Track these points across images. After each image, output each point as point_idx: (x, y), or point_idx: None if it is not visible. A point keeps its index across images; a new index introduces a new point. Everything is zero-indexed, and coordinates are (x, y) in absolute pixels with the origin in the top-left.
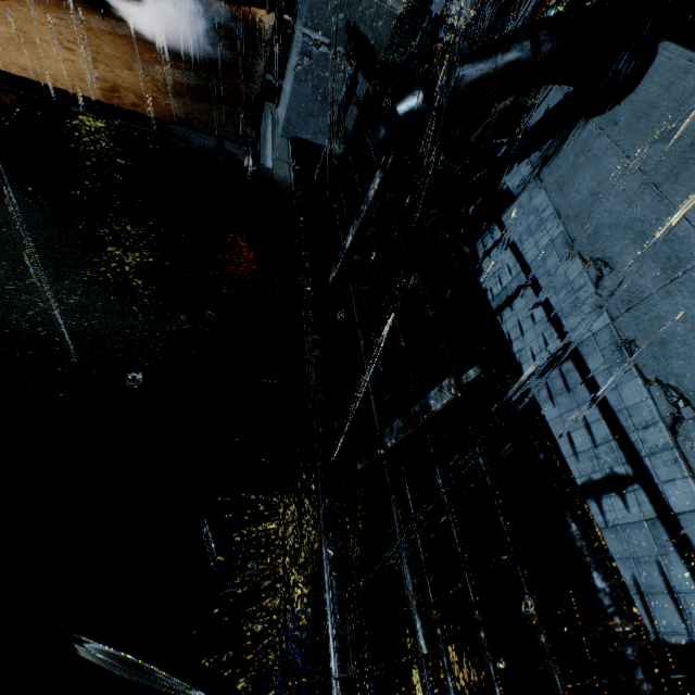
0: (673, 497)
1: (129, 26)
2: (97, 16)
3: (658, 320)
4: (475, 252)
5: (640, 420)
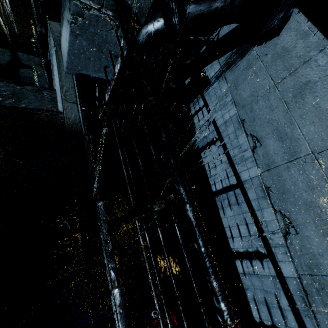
0: (284, 269)
1: None
2: None
3: (282, 181)
4: (189, 110)
5: (271, 229)
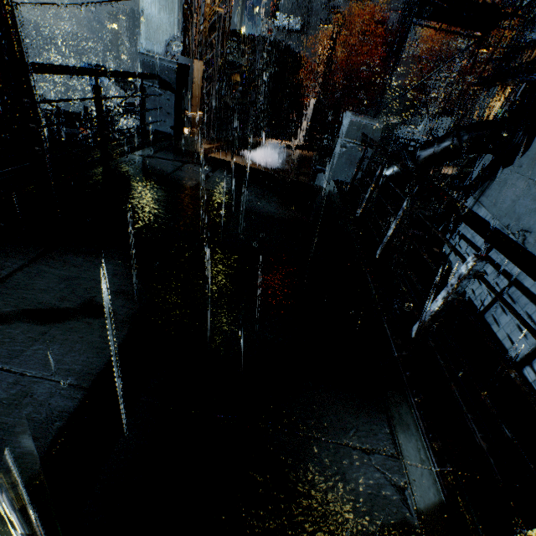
0: None
1: (249, 160)
2: (237, 157)
3: None
4: (443, 252)
5: None
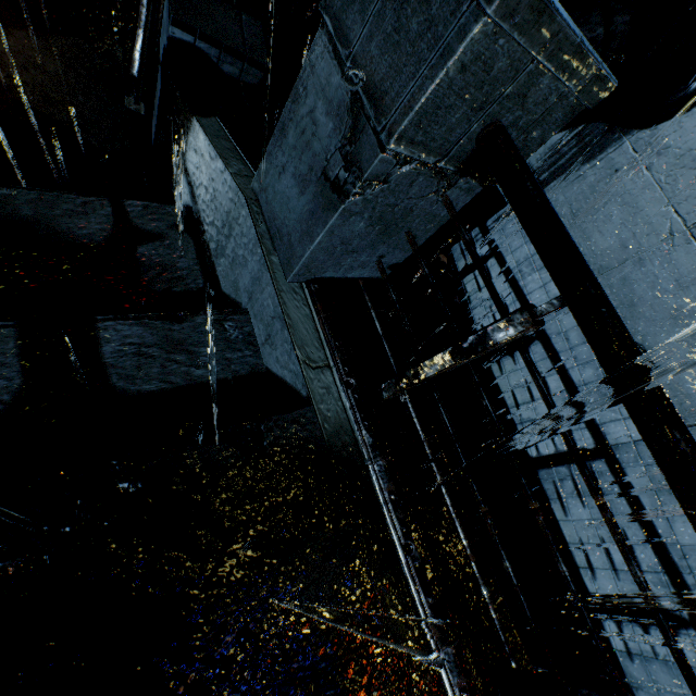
0: None
1: None
2: None
3: None
4: (451, 259)
5: None
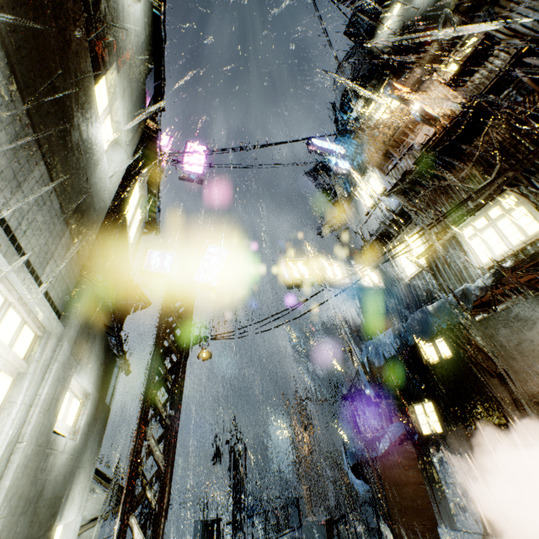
0: None
1: None
2: None
3: None
4: None
5: None
